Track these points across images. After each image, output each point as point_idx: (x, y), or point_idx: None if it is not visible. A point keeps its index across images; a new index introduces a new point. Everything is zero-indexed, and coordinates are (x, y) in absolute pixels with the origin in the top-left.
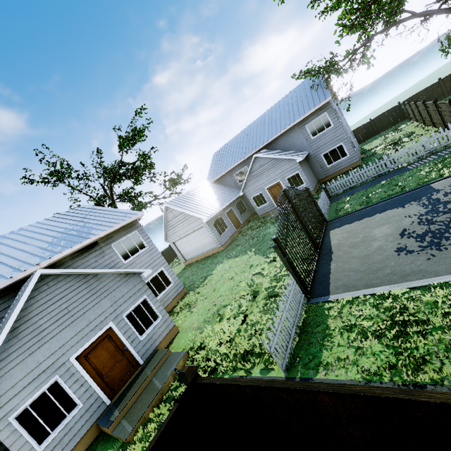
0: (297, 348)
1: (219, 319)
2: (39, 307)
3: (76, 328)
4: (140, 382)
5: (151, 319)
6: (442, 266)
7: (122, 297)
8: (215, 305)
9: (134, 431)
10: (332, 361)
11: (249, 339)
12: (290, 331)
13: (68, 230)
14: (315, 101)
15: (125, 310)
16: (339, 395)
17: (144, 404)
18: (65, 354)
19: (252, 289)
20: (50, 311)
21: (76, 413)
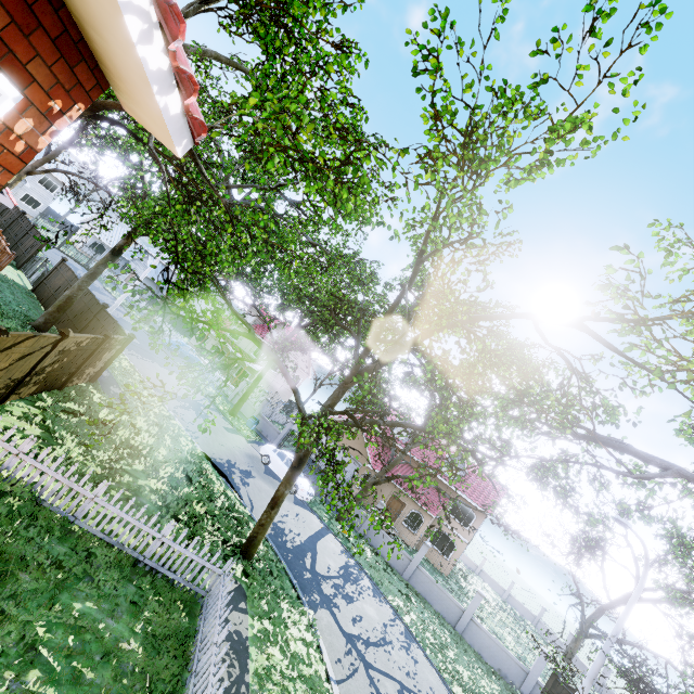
0: None
1: None
2: None
3: None
4: None
5: None
6: None
7: None
8: None
9: None
10: None
11: None
12: None
13: None
14: None
15: None
16: None
17: None
18: None
19: None
20: None
21: None
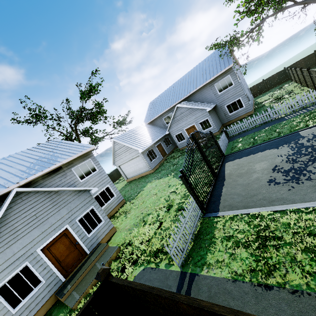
0: (191, 250)
1: (143, 224)
2: (15, 214)
3: (41, 229)
4: (86, 267)
5: (97, 222)
6: (298, 196)
7: (75, 207)
8: (142, 213)
9: (78, 302)
10: (213, 262)
11: (161, 240)
12: (187, 238)
13: (42, 158)
14: (221, 67)
15: (77, 216)
16: (192, 306)
17: (86, 283)
18: (33, 247)
19: (168, 203)
20: (23, 217)
21: (40, 287)
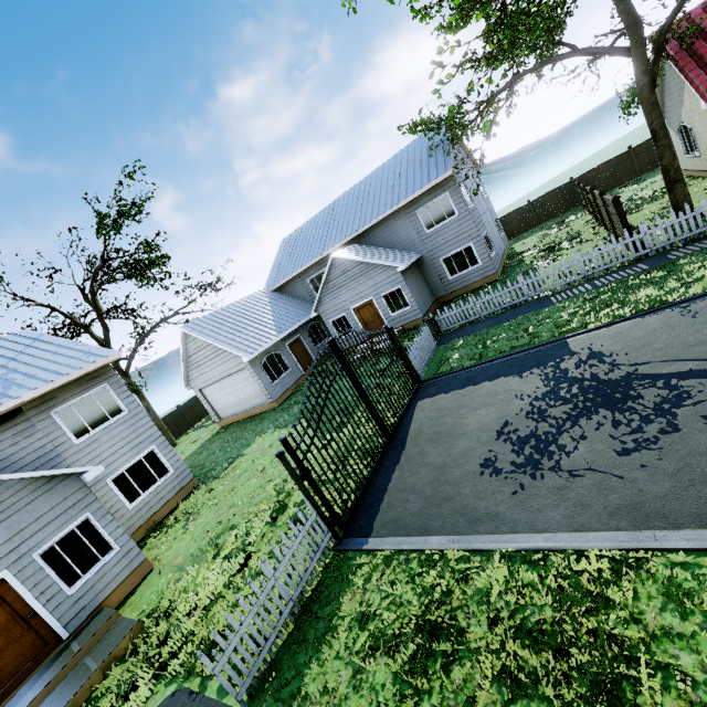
0: (283, 647)
1: (214, 555)
2: None
3: None
4: (46, 681)
5: (97, 554)
6: (526, 513)
7: (35, 522)
8: (220, 523)
9: None
10: (314, 692)
11: (233, 609)
12: (278, 615)
13: None
14: (431, 173)
15: (39, 544)
16: None
17: None
18: None
19: (280, 500)
20: None
21: None
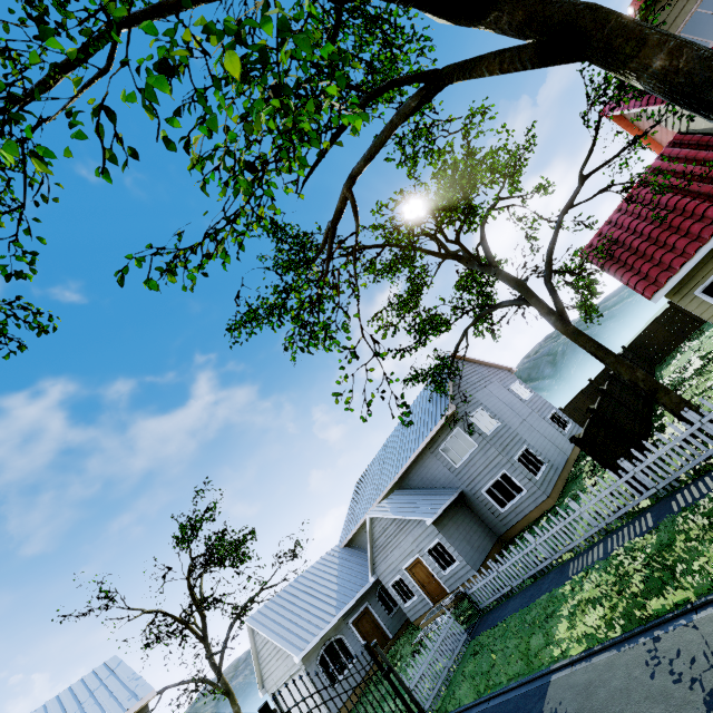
0: None
1: None
2: None
3: None
4: None
5: None
6: None
7: None
8: None
9: None
10: None
11: None
12: None
13: None
14: (437, 414)
15: None
16: None
17: None
18: None
19: None
20: None
21: None
